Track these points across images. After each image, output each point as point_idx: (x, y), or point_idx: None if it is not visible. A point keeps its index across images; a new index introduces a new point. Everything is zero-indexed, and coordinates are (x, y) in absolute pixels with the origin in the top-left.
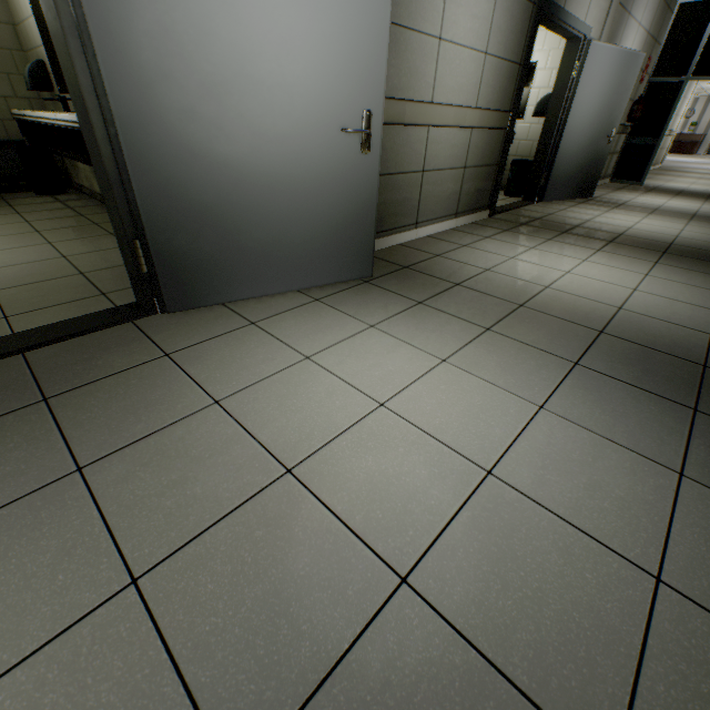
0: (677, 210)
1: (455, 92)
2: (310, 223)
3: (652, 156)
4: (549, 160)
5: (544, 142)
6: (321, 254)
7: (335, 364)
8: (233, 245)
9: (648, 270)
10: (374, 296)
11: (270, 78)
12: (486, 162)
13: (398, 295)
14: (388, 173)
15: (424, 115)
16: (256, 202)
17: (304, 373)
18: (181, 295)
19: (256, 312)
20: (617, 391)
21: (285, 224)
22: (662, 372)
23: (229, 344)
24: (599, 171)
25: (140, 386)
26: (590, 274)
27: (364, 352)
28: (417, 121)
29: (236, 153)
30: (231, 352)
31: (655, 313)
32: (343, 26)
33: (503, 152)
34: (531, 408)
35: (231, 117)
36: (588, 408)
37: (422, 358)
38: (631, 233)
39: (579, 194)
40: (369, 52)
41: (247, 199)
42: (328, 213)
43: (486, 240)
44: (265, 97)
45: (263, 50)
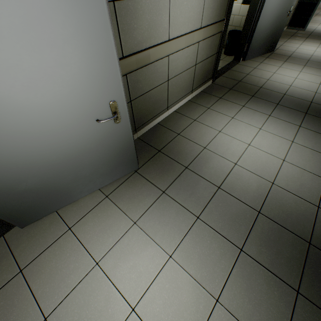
0: (320, 59)
1: (185, 24)
2: (92, 165)
3: (314, 11)
4: (250, 35)
5: (247, 23)
6: (104, 173)
7: (111, 268)
8: (46, 192)
9: (294, 135)
10: (139, 188)
11: (28, 112)
12: (209, 55)
13: (152, 185)
14: (145, 92)
15: (164, 51)
16: (52, 171)
17: (94, 280)
18: (25, 220)
19: (72, 215)
20: (259, 277)
21: (76, 171)
22: (286, 253)
23: (55, 254)
24: (280, 34)
25: (5, 307)
26: (261, 145)
27: (128, 252)
28: (159, 56)
29: (25, 157)
30: (56, 263)
31: (291, 186)
32: (74, 58)
33: (220, 45)
34: (212, 302)
35: (9, 143)
36: (242, 298)
37: (159, 256)
38: (291, 92)
39: (266, 51)
40: (103, 67)
41: (45, 172)
42: (103, 156)
43: (207, 111)
44: (30, 123)
45: (13, 99)
